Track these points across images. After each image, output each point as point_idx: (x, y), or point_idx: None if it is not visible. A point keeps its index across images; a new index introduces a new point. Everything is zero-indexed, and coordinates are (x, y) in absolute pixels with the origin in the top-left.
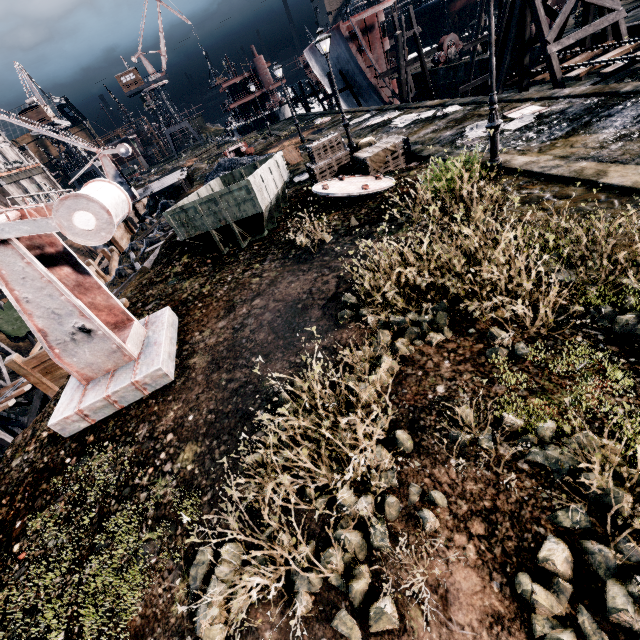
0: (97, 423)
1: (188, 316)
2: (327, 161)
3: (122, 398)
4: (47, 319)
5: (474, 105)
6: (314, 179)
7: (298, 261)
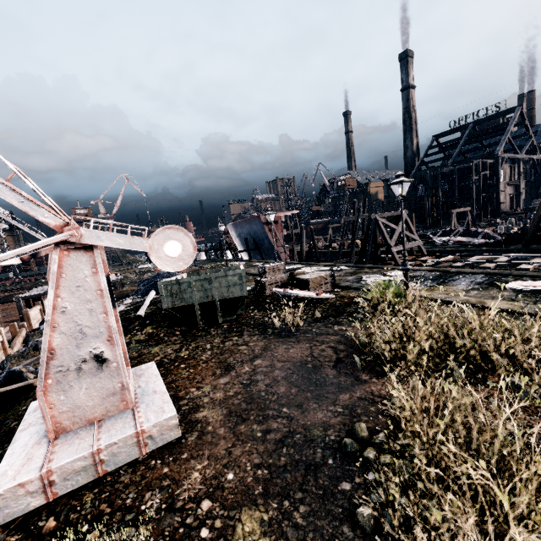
0: (59, 499)
1: (172, 374)
2: (275, 278)
3: (112, 456)
4: (68, 337)
5: (357, 267)
6: (261, 289)
7: (280, 336)
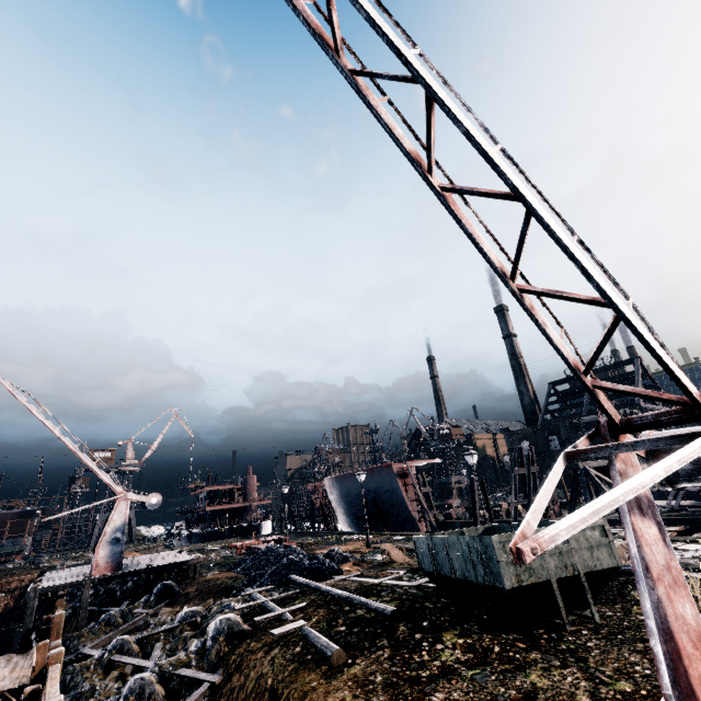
0: None
1: None
2: None
3: None
4: None
5: None
6: None
7: None
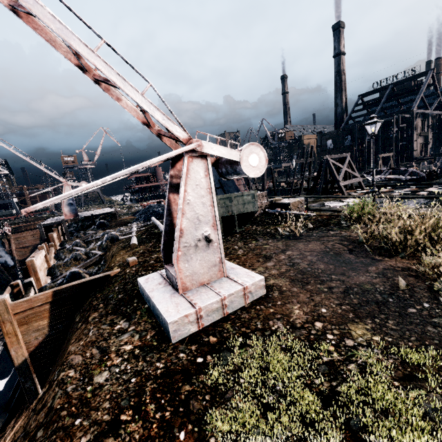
0: (206, 327)
1: None
2: (260, 203)
3: (231, 303)
4: (190, 222)
5: (315, 198)
6: None
7: (290, 239)
